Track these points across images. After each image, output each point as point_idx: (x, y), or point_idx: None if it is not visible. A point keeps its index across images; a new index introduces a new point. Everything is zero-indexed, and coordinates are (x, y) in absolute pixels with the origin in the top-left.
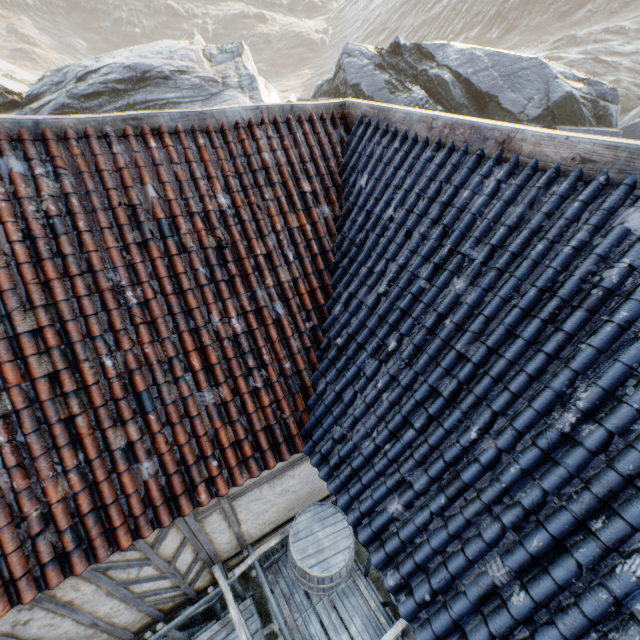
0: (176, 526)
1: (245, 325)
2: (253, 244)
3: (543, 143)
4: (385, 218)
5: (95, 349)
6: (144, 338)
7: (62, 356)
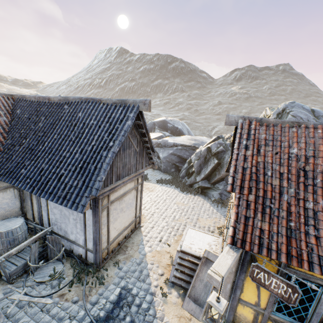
0: None
1: None
2: None
3: (54, 98)
4: (24, 117)
5: None
6: None
7: None
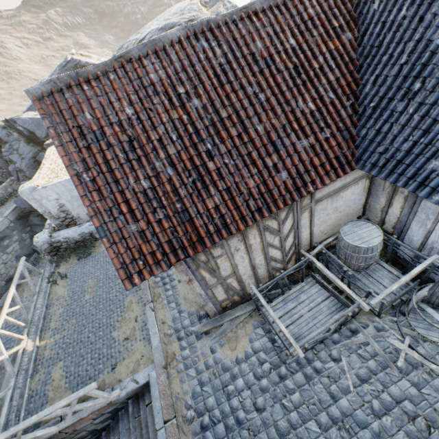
0: (292, 213)
1: (314, 107)
2: (312, 63)
3: None
4: (399, 19)
5: (251, 124)
6: (270, 116)
7: (240, 127)
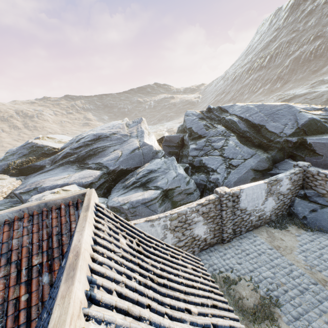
0: None
1: None
2: None
3: None
4: (43, 317)
5: None
6: None
7: None
